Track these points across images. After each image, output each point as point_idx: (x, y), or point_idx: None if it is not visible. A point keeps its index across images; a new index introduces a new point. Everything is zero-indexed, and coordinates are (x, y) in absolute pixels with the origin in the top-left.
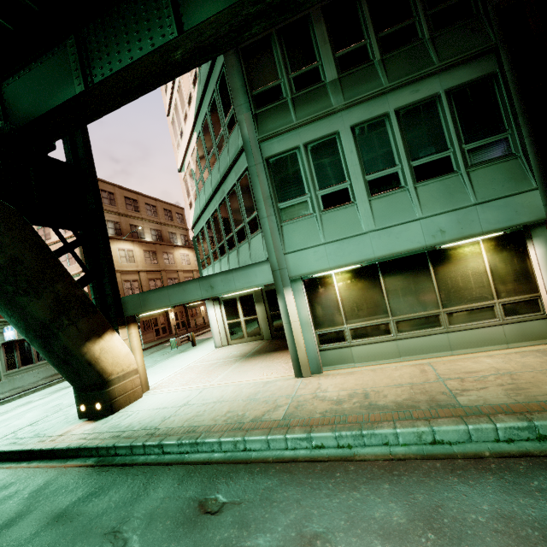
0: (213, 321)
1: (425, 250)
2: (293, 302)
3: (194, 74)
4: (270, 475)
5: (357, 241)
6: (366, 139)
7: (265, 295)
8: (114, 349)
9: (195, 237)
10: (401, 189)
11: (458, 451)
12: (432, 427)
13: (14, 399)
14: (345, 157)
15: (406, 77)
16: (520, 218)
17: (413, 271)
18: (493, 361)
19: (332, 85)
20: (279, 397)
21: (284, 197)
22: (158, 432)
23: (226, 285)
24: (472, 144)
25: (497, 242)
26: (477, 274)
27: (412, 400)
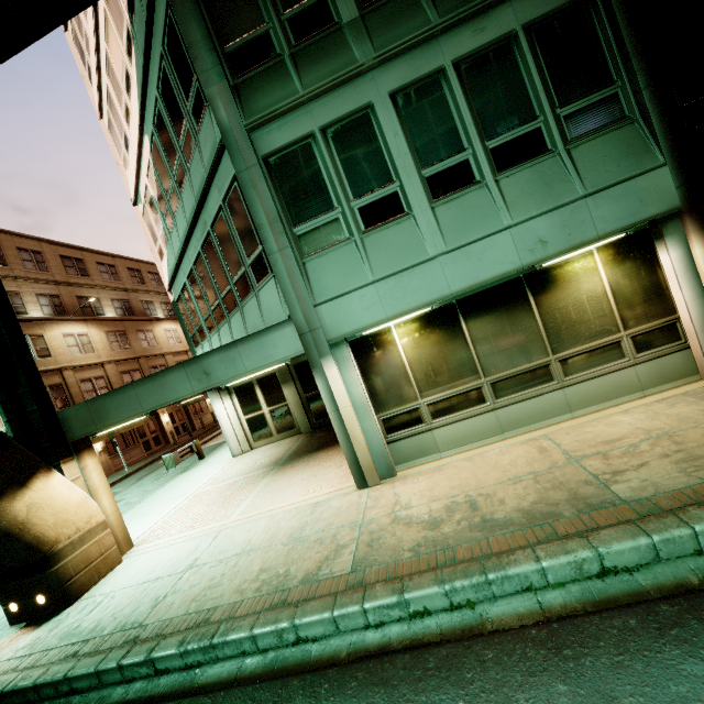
0: (223, 420)
1: (520, 274)
2: (339, 377)
3: (126, 36)
4: (350, 697)
5: (423, 272)
6: (415, 113)
7: (294, 371)
8: (56, 500)
9: (176, 301)
10: (476, 185)
11: (647, 584)
12: (598, 550)
13: None
14: (388, 144)
15: (464, 6)
16: (647, 210)
17: (506, 306)
18: (634, 418)
19: (353, 27)
20: (340, 529)
21: (301, 216)
22: (145, 634)
23: (230, 366)
24: (569, 107)
25: (617, 249)
26: (594, 299)
27: (545, 502)
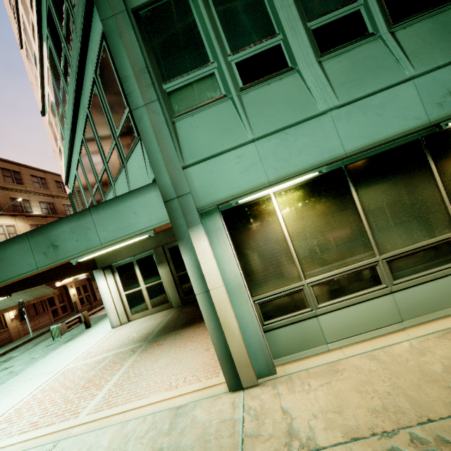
0: (105, 295)
1: (418, 137)
2: (209, 252)
3: None
4: None
5: (311, 128)
6: None
7: (168, 253)
8: None
9: (71, 193)
10: (368, 38)
11: None
12: None
13: None
14: None
15: None
16: None
17: (403, 173)
18: None
19: None
20: None
21: (172, 71)
22: None
23: (82, 238)
24: None
25: None
26: None
27: None
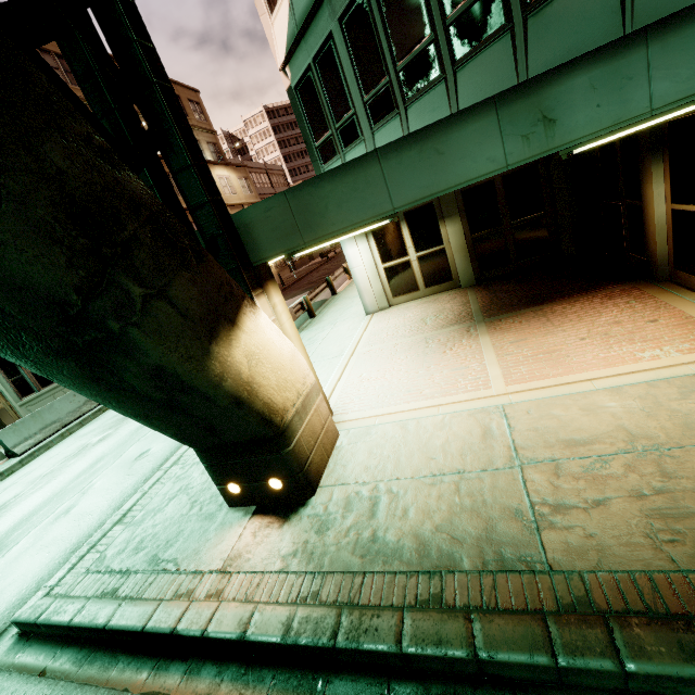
0: (356, 269)
1: None
2: None
3: None
4: None
5: None
6: None
7: (461, 200)
8: (270, 351)
9: (294, 87)
10: None
11: None
12: None
13: (55, 442)
14: None
15: None
16: None
17: None
18: None
19: None
20: None
21: None
22: (607, 600)
23: (611, 99)
24: None
25: None
26: None
27: None
